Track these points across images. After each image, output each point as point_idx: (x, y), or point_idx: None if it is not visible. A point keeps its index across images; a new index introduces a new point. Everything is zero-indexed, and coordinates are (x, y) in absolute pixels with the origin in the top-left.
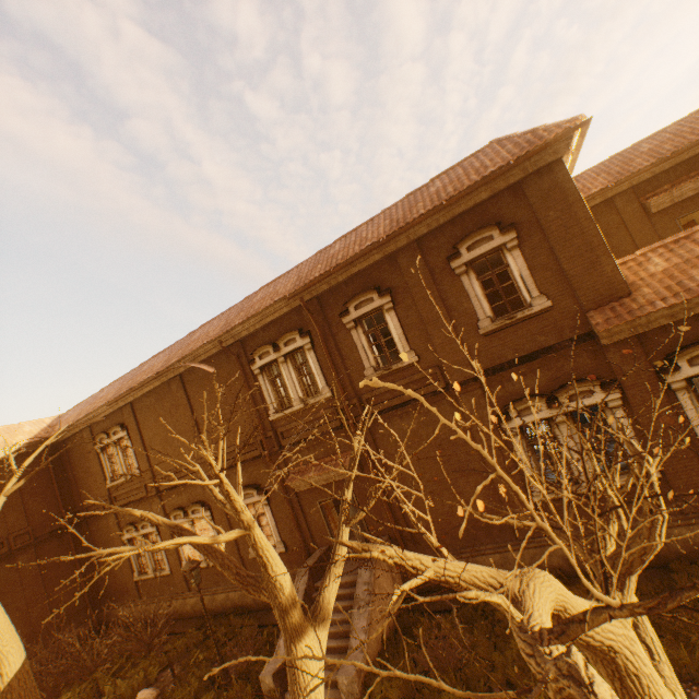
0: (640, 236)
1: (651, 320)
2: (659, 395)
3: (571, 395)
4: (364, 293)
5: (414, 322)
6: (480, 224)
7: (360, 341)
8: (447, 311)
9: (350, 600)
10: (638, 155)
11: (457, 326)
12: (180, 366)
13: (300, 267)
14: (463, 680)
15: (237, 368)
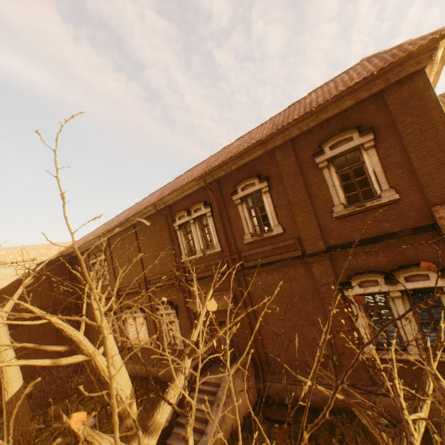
0: None
1: None
2: None
3: (408, 276)
4: (248, 178)
5: (283, 203)
6: (343, 127)
7: (244, 213)
8: (309, 197)
9: (215, 396)
10: None
11: (315, 208)
12: (132, 219)
13: (211, 158)
14: None
15: (165, 224)
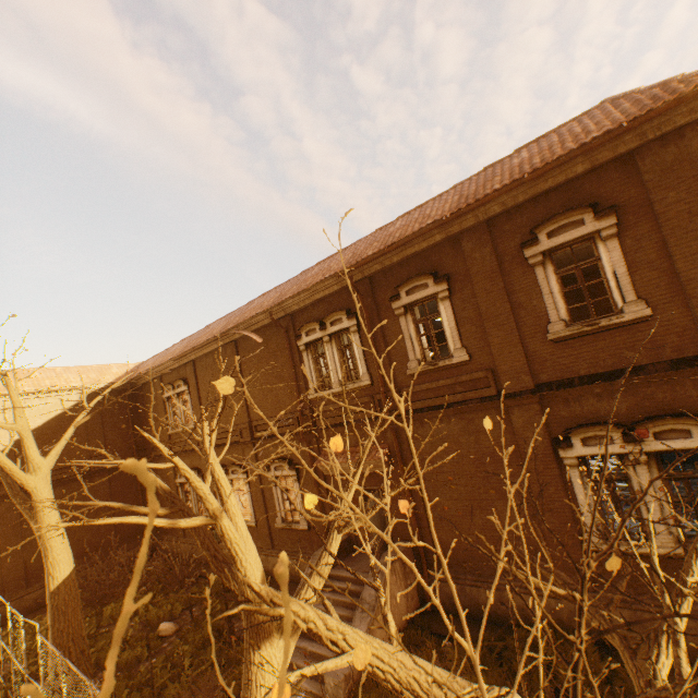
0: None
1: None
2: None
3: (660, 432)
4: (418, 277)
5: (470, 316)
6: (569, 205)
7: (408, 330)
8: (511, 308)
9: (357, 598)
10: None
11: (521, 326)
12: (234, 332)
13: (358, 243)
14: None
15: (284, 342)
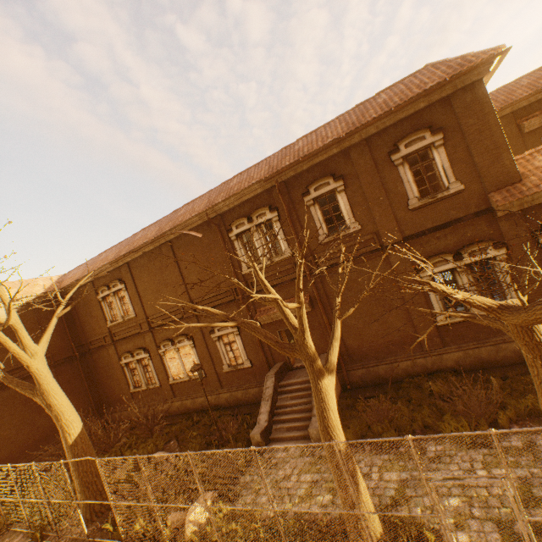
0: (514, 150)
1: (534, 198)
2: (532, 252)
3: (471, 252)
4: (322, 178)
5: (359, 201)
6: (415, 128)
7: (317, 215)
8: (385, 193)
9: (306, 391)
10: (519, 88)
11: (391, 203)
12: (173, 233)
13: (269, 159)
14: (395, 427)
15: (217, 236)
